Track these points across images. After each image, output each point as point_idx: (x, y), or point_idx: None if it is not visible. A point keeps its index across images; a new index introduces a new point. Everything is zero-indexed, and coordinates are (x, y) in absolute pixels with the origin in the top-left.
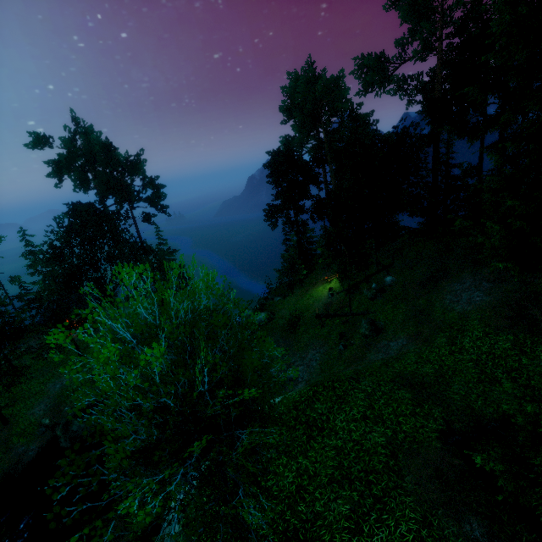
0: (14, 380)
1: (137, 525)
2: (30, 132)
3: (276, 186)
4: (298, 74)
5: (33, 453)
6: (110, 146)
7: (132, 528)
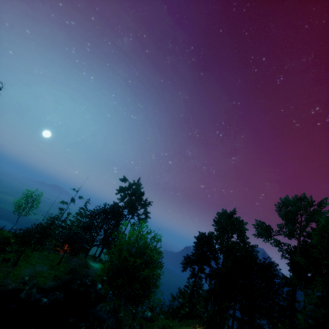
0: (30, 251)
1: None
2: (124, 176)
3: (195, 249)
4: (226, 211)
5: (11, 287)
6: (143, 193)
7: None
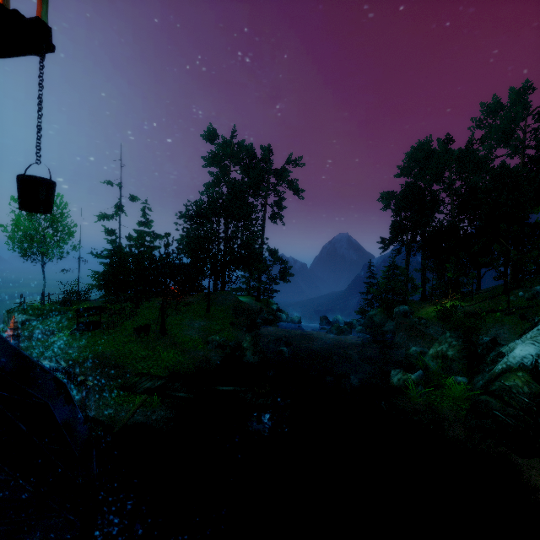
0: (142, 311)
1: (459, 394)
2: (211, 125)
3: (396, 215)
4: (429, 140)
5: (217, 358)
6: (269, 151)
7: (439, 405)
